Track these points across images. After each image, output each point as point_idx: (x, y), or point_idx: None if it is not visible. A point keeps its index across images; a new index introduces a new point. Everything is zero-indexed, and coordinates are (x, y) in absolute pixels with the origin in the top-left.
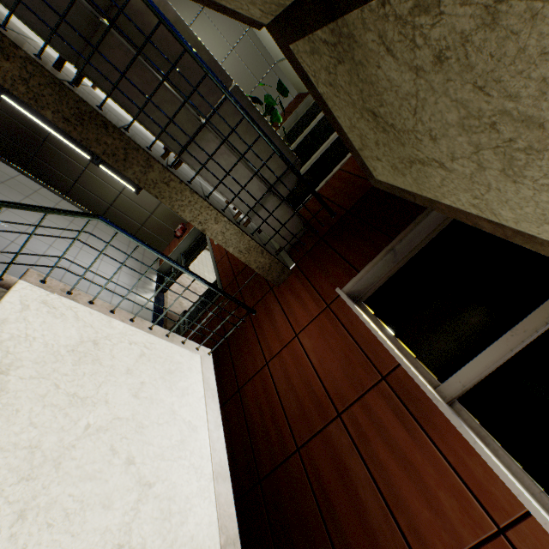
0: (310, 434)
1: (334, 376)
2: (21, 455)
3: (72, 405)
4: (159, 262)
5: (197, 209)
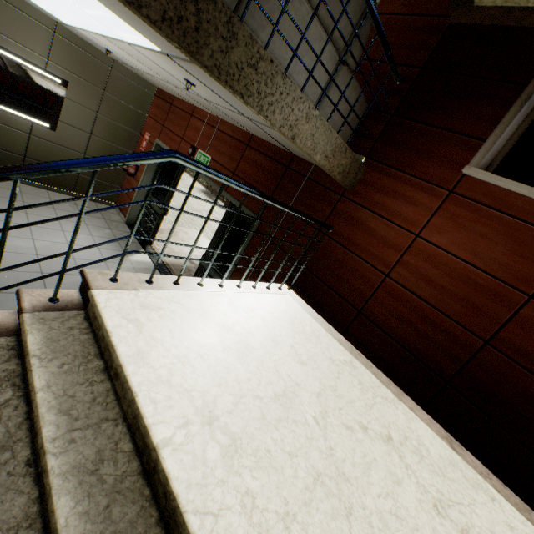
0: (496, 325)
1: (503, 262)
2: (320, 495)
3: (286, 408)
4: (121, 213)
5: (288, 105)
